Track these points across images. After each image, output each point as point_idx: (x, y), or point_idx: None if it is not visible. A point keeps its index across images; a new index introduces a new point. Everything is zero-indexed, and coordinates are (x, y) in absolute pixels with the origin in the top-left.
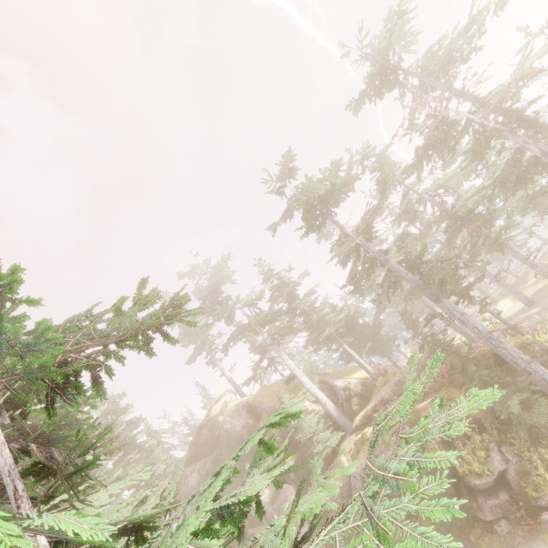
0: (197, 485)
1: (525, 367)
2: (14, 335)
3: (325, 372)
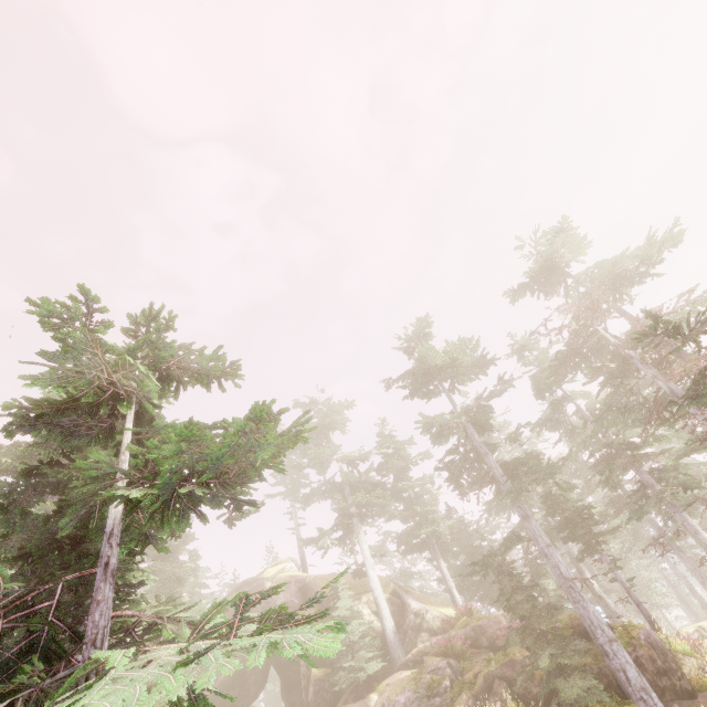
0: None
1: (603, 643)
2: (163, 340)
3: (409, 590)
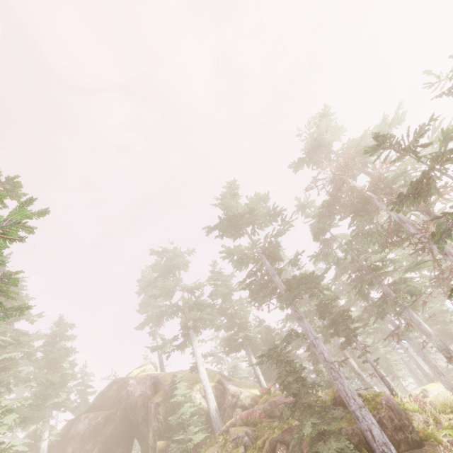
0: (83, 432)
1: (355, 410)
2: None
3: (231, 378)
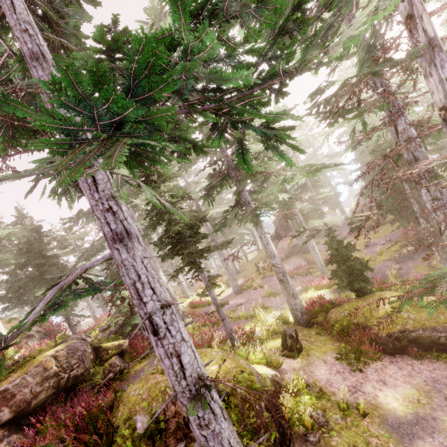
0: None
1: None
2: None
3: None
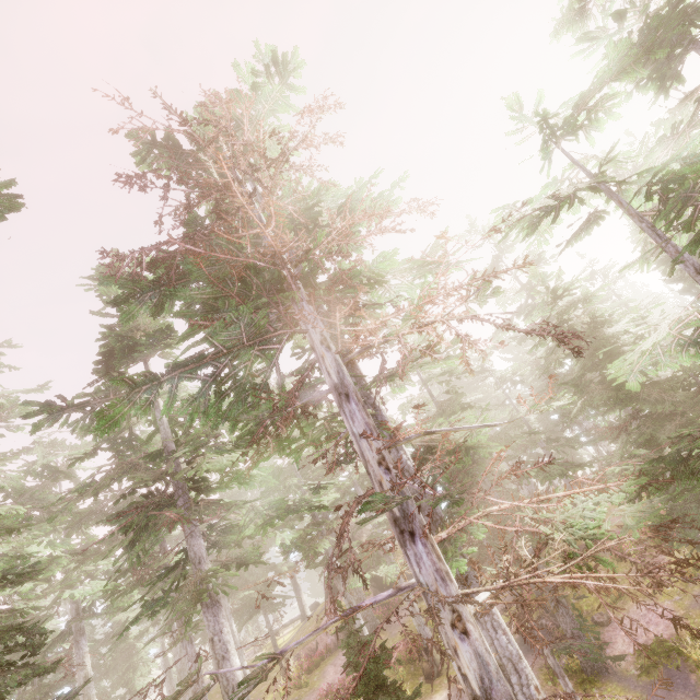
0: None
1: None
2: None
3: None
